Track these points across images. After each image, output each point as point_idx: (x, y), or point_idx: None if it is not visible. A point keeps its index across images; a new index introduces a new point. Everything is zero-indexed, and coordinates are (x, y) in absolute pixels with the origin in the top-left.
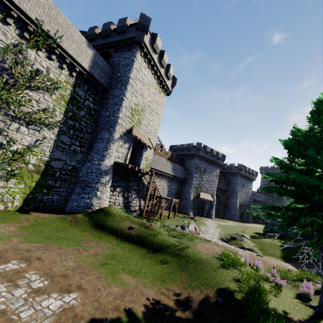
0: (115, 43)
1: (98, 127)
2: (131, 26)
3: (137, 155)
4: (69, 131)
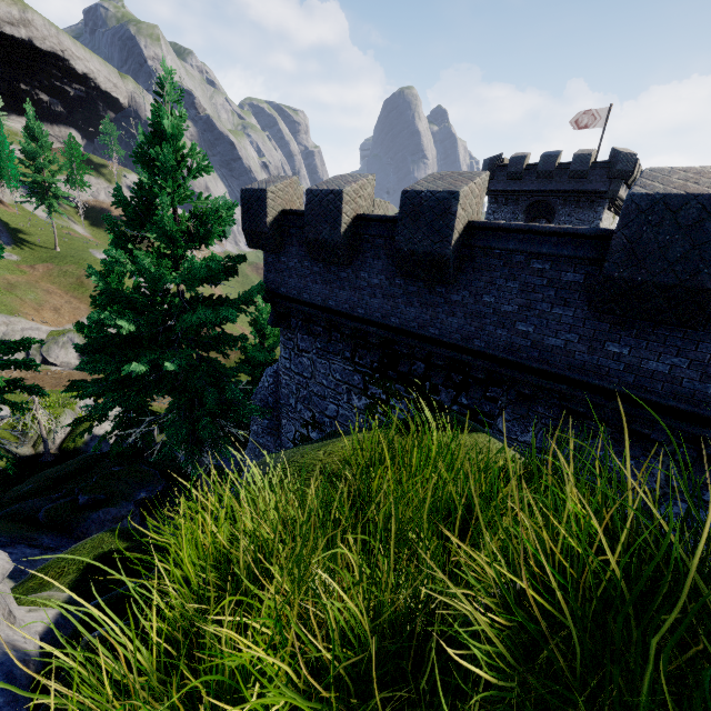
0: (564, 194)
1: None
2: (597, 168)
3: None
4: None
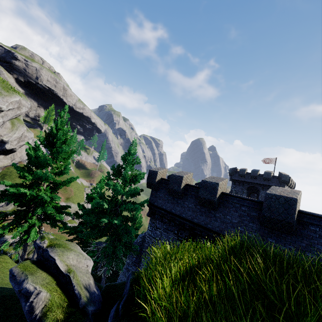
0: (262, 185)
1: None
2: (274, 178)
3: None
4: None
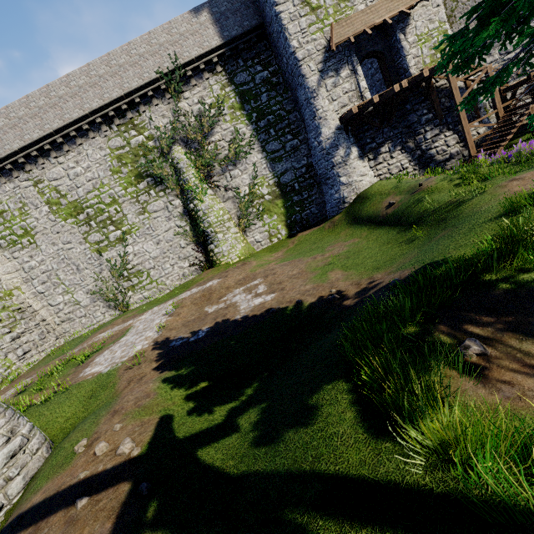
0: None
1: (293, 93)
2: None
3: (393, 57)
4: (270, 133)
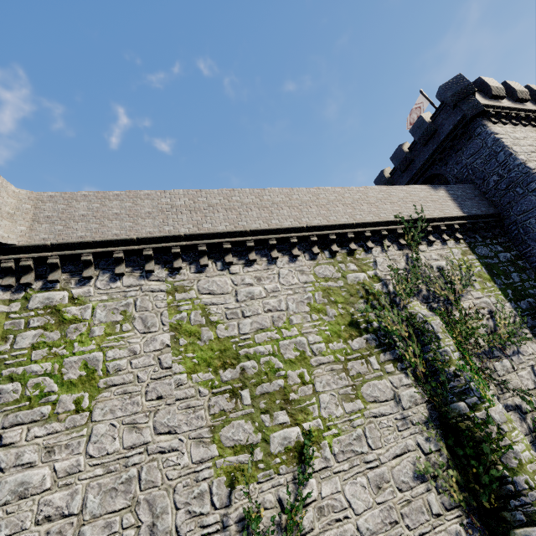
0: (432, 157)
1: None
2: (437, 115)
3: None
4: None
